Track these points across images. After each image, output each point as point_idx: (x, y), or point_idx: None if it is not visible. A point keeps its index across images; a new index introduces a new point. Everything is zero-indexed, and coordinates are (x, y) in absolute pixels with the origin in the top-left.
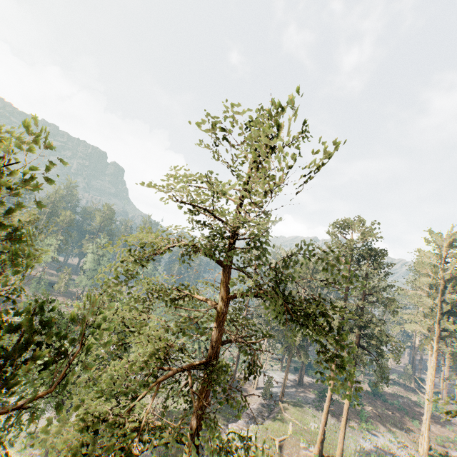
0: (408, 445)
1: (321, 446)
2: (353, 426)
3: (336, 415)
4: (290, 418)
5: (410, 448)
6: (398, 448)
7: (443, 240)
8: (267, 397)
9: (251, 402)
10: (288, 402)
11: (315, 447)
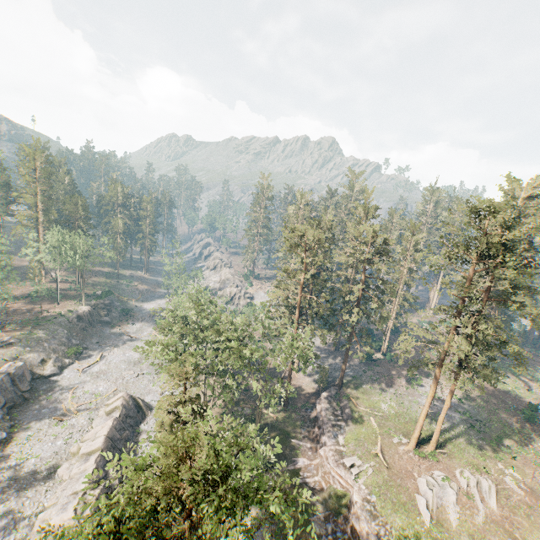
0: (443, 383)
1: (418, 441)
2: (405, 385)
3: (388, 379)
4: (365, 410)
5: (446, 385)
6: (442, 392)
7: (521, 189)
8: (323, 385)
9: (303, 391)
10: (348, 385)
11: (412, 443)
